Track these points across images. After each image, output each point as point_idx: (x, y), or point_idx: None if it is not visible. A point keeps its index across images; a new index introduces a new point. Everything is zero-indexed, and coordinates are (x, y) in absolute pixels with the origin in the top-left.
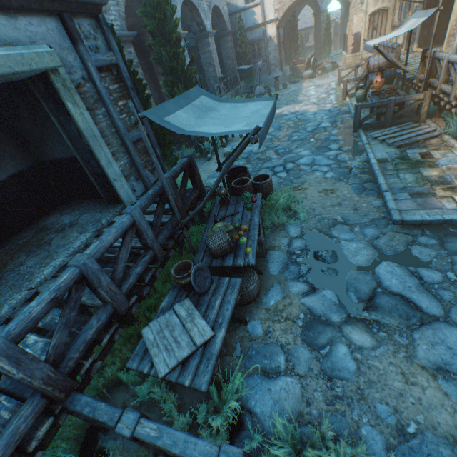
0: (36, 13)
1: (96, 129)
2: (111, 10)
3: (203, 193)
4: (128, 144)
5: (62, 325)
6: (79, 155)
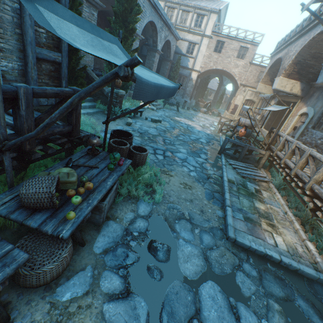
0: None
1: None
2: None
3: (76, 133)
4: (29, 54)
5: None
6: None
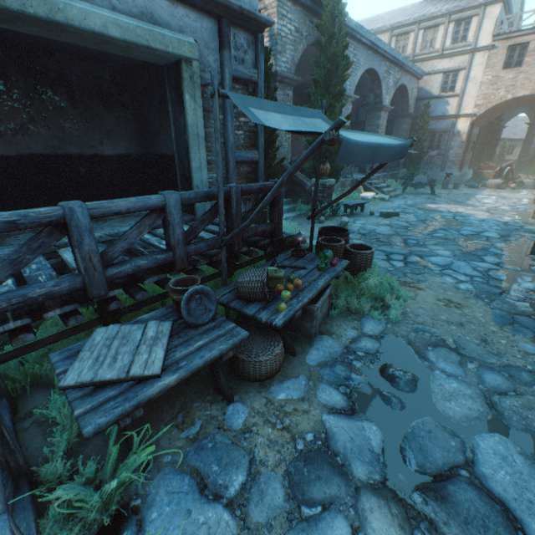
0: (198, 10)
1: (202, 129)
2: (286, 53)
3: (278, 233)
4: (230, 160)
5: (9, 259)
6: (178, 151)
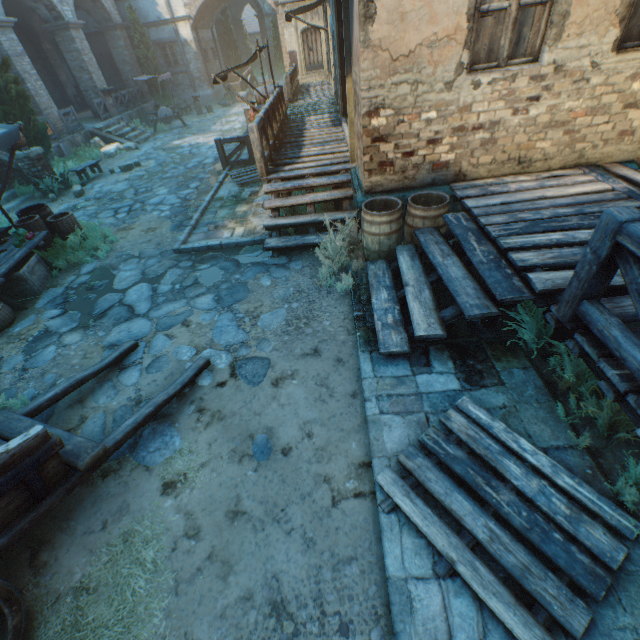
0: None
1: None
2: None
3: None
4: None
5: None
6: None
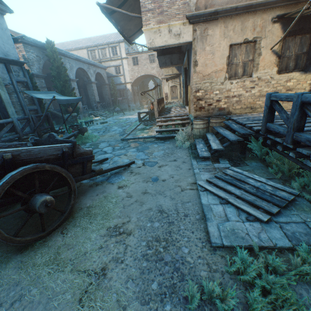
0: None
1: (10, 100)
2: (35, 65)
3: (54, 128)
4: (25, 110)
5: None
6: None
